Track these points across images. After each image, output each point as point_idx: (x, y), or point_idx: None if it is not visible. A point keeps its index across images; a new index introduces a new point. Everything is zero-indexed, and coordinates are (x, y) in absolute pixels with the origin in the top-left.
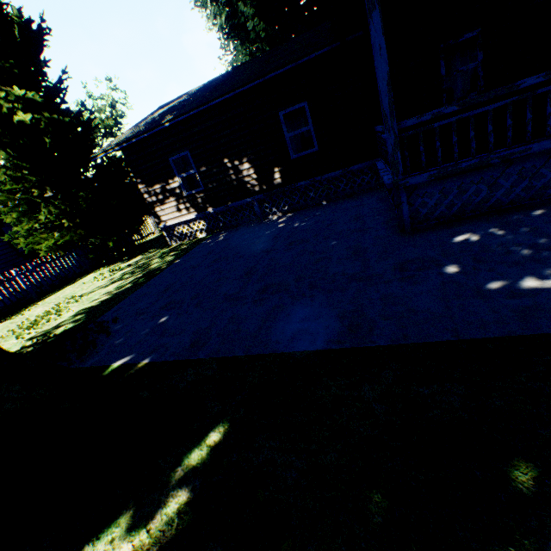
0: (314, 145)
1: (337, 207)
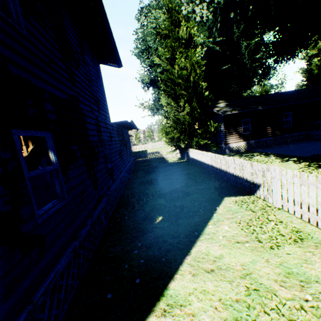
0: (290, 124)
1: (304, 142)
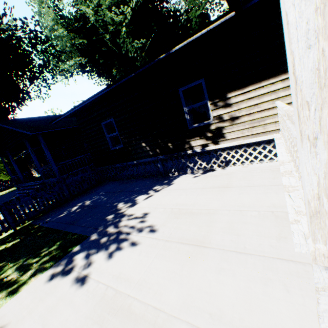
0: None
1: None
